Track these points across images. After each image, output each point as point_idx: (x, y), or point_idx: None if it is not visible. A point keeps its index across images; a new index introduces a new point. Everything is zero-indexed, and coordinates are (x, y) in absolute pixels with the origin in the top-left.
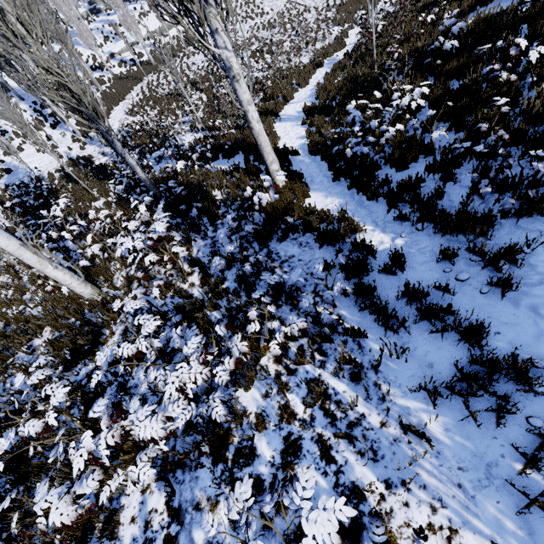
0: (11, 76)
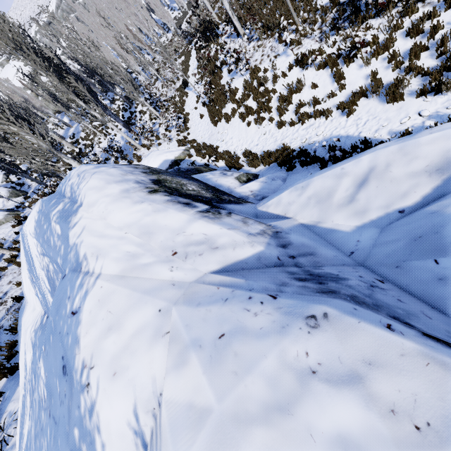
0: (156, 15)
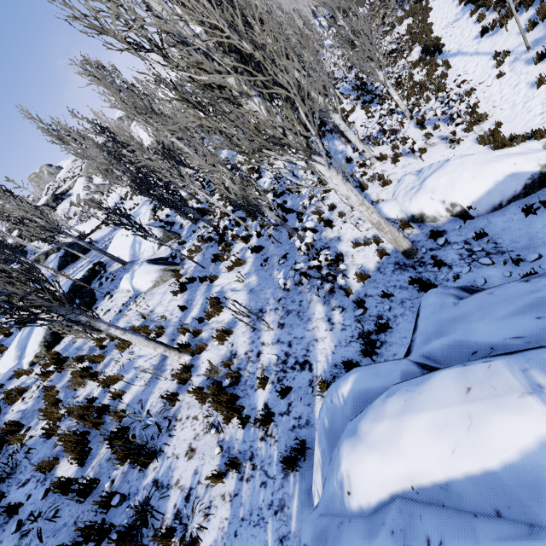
0: None
